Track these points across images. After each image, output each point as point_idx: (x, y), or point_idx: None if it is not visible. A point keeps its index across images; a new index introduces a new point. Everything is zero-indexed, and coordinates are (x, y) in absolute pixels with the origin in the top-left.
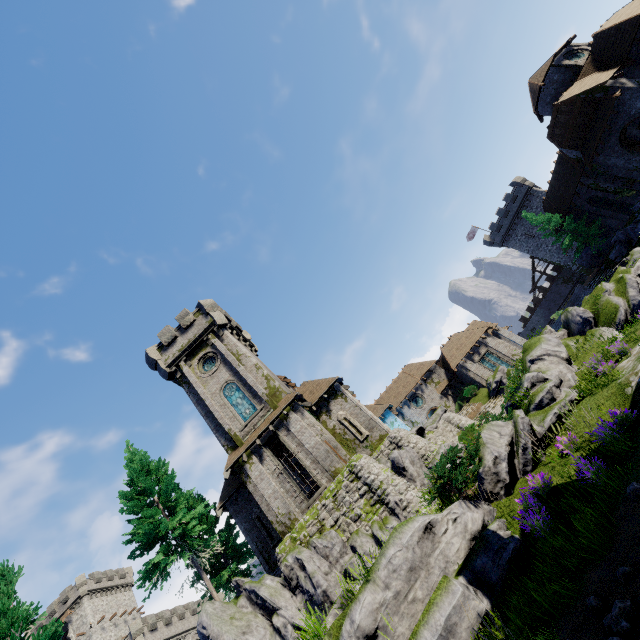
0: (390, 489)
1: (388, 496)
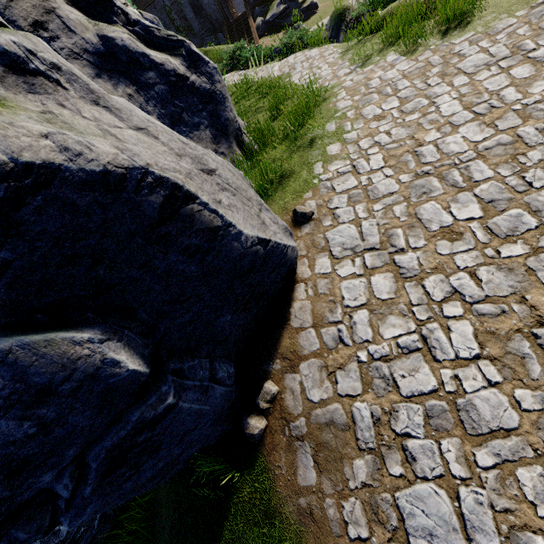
0: None
1: None
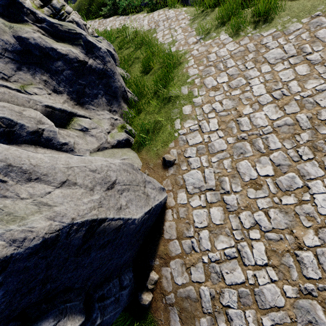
0: (70, 8)
1: (70, 14)
